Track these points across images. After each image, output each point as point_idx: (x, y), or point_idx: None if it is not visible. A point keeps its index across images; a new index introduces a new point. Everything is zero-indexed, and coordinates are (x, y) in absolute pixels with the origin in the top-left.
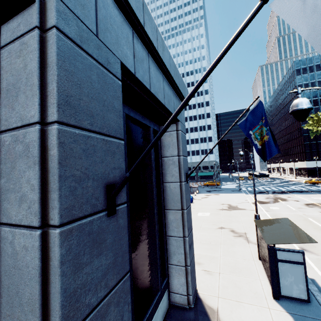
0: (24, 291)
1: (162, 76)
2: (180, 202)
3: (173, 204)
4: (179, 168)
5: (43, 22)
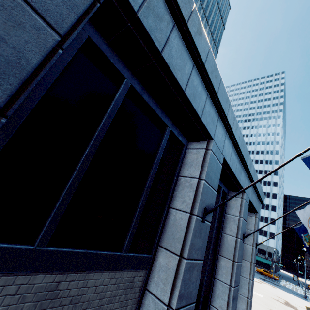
0: (229, 249)
1: (256, 195)
2: (251, 257)
3: (246, 257)
4: (253, 238)
5: (241, 196)
